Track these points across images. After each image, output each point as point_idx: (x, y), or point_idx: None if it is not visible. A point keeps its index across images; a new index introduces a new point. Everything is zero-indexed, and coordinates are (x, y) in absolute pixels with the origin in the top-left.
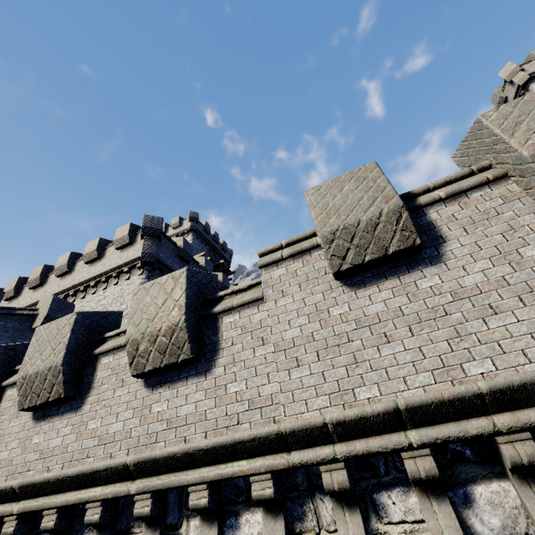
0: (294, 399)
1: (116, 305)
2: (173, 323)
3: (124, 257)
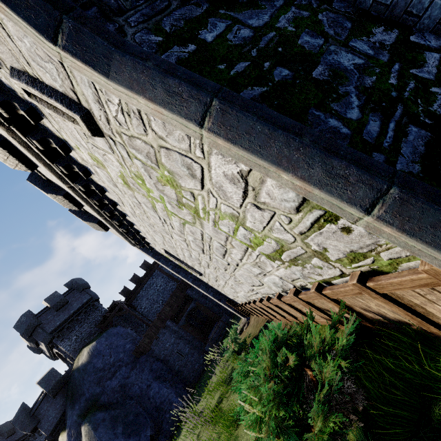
0: None
1: None
2: None
3: None
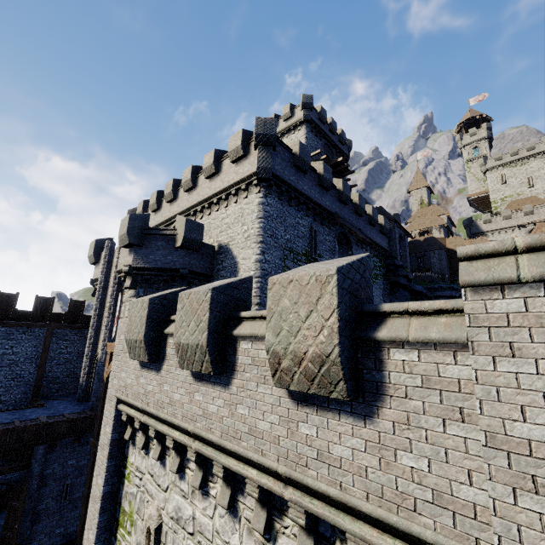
0: (522, 540)
1: (238, 225)
2: (322, 352)
3: (240, 172)
